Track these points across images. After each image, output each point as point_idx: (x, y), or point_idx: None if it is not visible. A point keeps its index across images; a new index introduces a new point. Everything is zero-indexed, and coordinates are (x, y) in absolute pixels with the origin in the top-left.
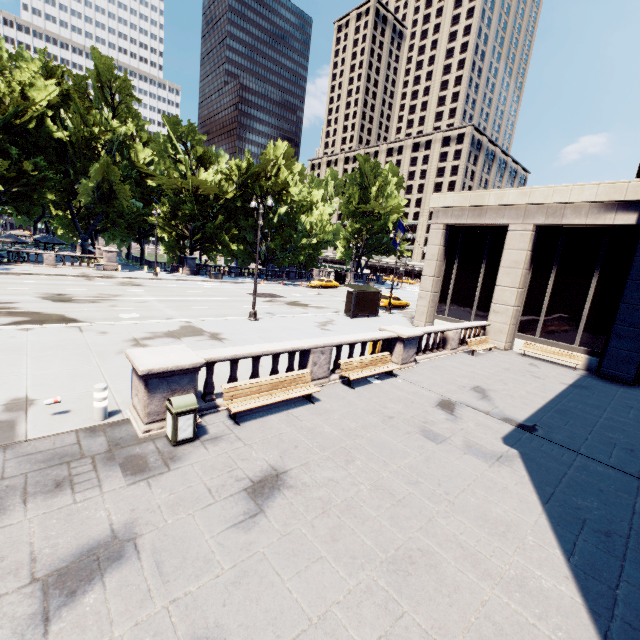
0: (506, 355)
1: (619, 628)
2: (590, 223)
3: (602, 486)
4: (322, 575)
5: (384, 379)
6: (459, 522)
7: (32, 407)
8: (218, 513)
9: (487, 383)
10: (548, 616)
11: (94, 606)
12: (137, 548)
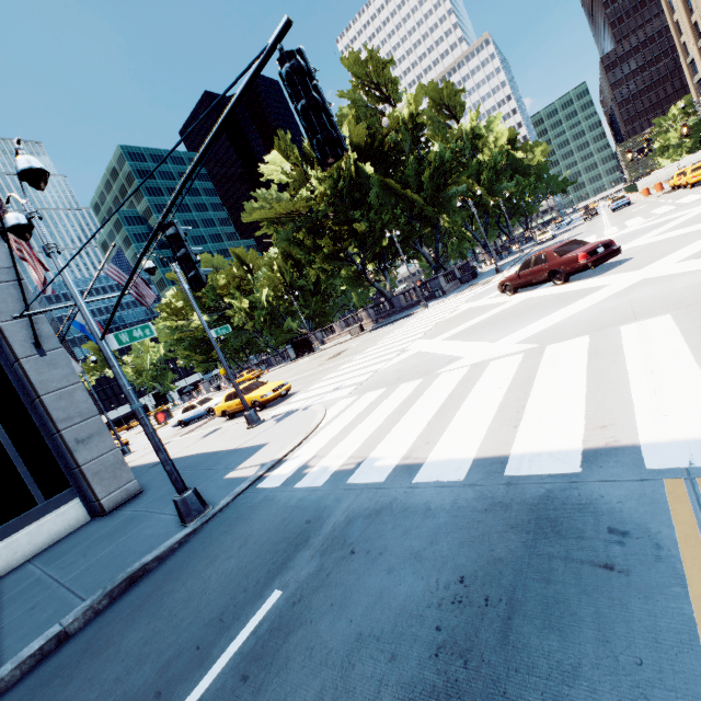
0: None
1: None
2: None
3: None
4: None
5: None
6: None
7: None
8: None
9: None
10: None
11: None
12: None
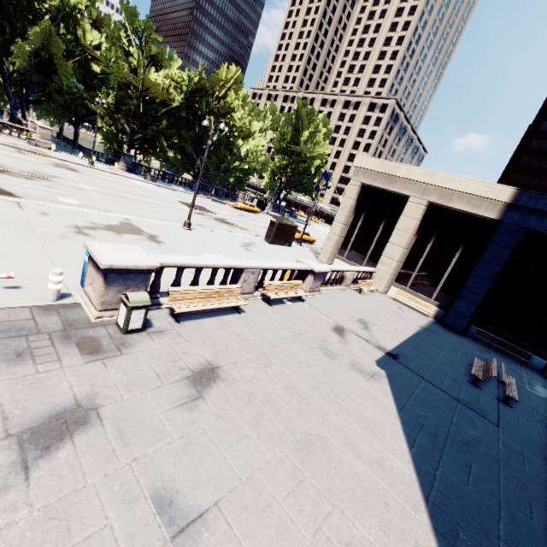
0: (383, 297)
1: (435, 494)
2: (467, 211)
3: (435, 403)
4: (249, 448)
5: (295, 302)
6: (344, 419)
7: None
8: (166, 394)
9: (368, 317)
10: (395, 485)
11: (67, 460)
12: (100, 416)
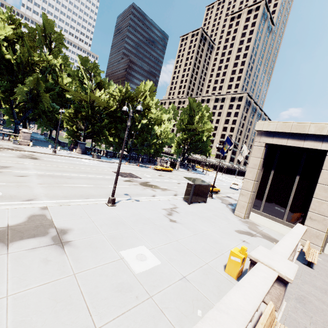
0: None
1: None
2: None
3: None
4: None
5: None
6: None
7: None
8: None
9: None
10: None
11: None
12: None
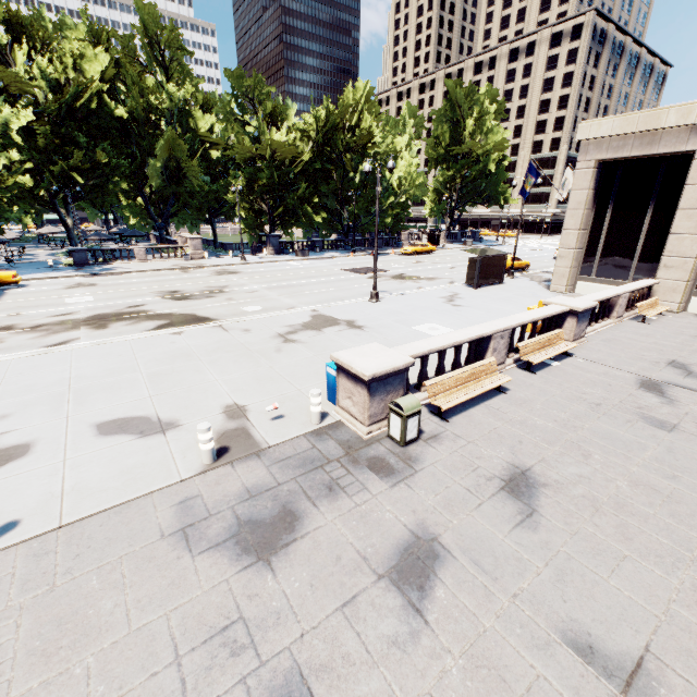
0: (683, 319)
1: None
2: None
3: None
4: (639, 574)
5: (560, 360)
6: None
7: (248, 413)
8: (494, 513)
9: (682, 356)
10: None
11: (448, 600)
12: (445, 547)
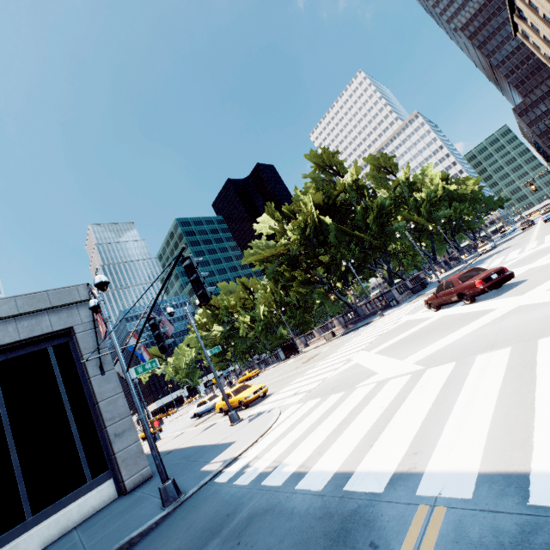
0: None
1: None
2: None
3: None
4: None
5: None
6: None
7: None
8: None
9: None
10: None
11: None
12: None
